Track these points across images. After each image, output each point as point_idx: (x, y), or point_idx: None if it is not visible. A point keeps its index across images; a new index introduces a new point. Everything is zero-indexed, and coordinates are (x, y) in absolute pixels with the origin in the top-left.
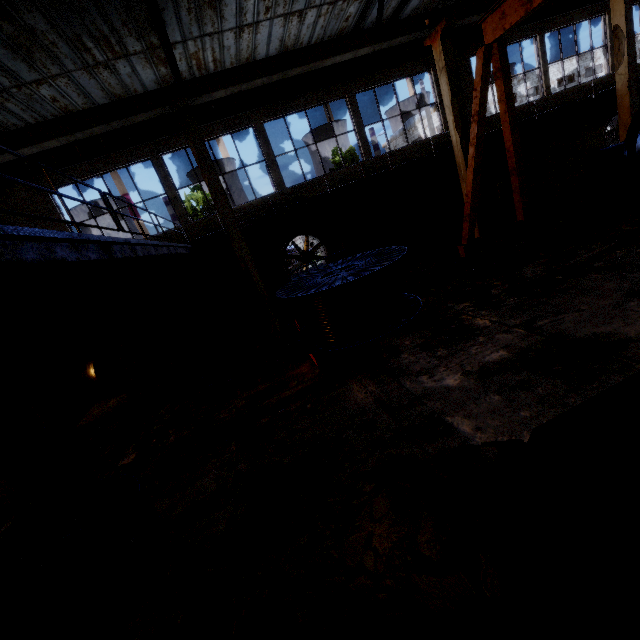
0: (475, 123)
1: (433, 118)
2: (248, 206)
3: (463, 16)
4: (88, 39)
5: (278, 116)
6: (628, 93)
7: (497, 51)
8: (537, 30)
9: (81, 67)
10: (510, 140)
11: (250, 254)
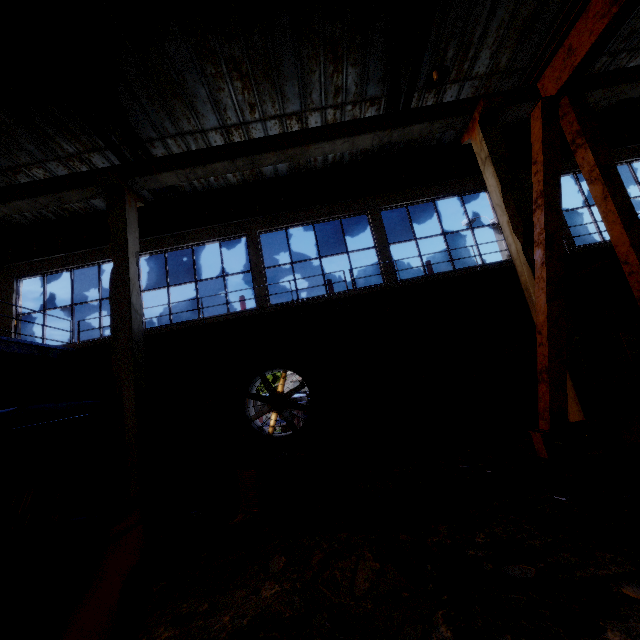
0: (540, 209)
1: None
2: (215, 320)
3: (515, 102)
4: (44, 123)
5: (279, 227)
6: None
7: (569, 108)
8: None
9: (53, 158)
10: (625, 242)
11: (133, 374)
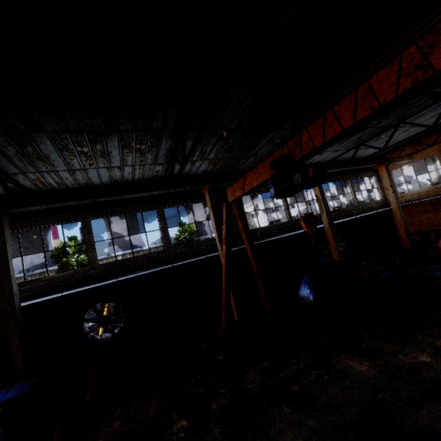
0: (224, 244)
1: (249, 209)
2: (60, 276)
3: (223, 182)
4: None
5: (103, 216)
6: (330, 229)
7: (235, 206)
8: None
9: None
10: (251, 255)
11: (18, 334)
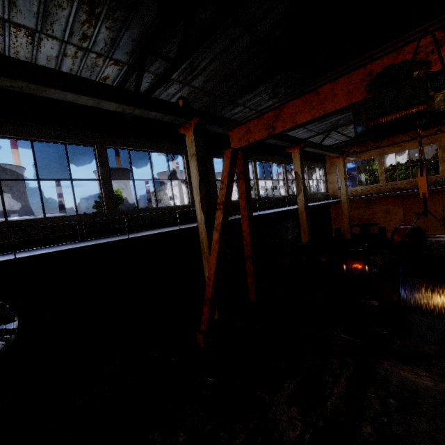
0: (221, 211)
1: (184, 186)
2: None
3: (213, 123)
4: None
5: None
6: (305, 212)
7: (241, 157)
8: (252, 158)
9: None
10: (248, 231)
11: None
